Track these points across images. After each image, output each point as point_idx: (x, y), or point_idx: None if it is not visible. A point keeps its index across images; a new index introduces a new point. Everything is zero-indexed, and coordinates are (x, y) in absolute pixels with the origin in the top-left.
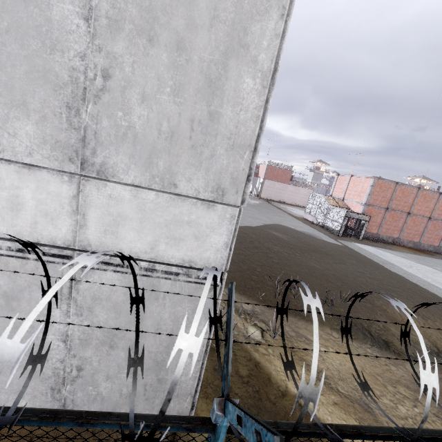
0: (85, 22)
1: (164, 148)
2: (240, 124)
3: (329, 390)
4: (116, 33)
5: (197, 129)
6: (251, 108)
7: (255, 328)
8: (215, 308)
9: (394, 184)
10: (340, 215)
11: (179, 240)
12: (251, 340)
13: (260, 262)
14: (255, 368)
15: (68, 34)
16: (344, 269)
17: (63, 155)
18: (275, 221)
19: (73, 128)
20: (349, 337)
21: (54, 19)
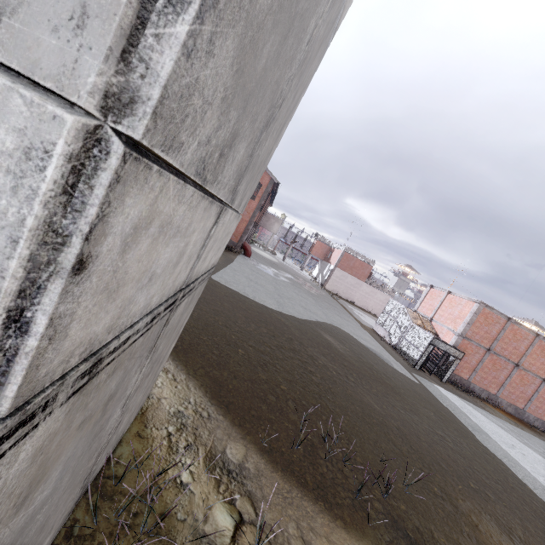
0: None
1: None
2: None
3: None
4: None
5: None
6: None
7: (228, 511)
8: None
9: (504, 318)
10: (423, 339)
11: None
12: (204, 543)
13: (290, 375)
14: None
15: None
16: (416, 423)
17: None
18: (333, 321)
19: None
20: None
21: None
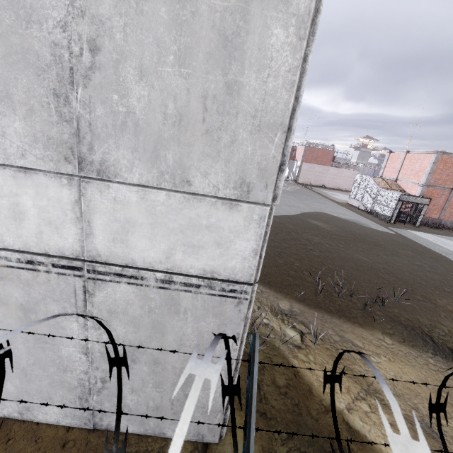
0: None
1: (171, 137)
2: (268, 96)
3: (382, 408)
4: None
5: (211, 108)
6: (283, 71)
7: (294, 331)
8: (229, 373)
9: None
10: (392, 198)
11: (197, 248)
12: (288, 344)
13: (298, 256)
14: (294, 377)
15: None
16: (397, 262)
17: (58, 154)
18: (314, 208)
19: (64, 120)
20: (405, 343)
21: None
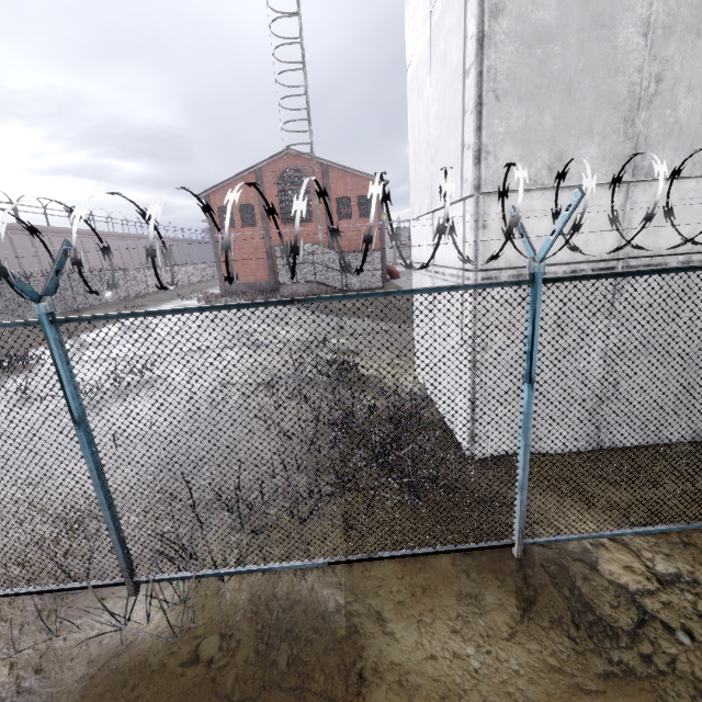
0: (643, 39)
1: None
2: None
3: None
4: (669, 38)
5: None
6: None
7: None
8: None
9: None
10: None
11: None
12: None
13: None
14: None
15: (628, 55)
16: None
17: (618, 168)
18: None
19: (628, 139)
20: None
21: (618, 46)
